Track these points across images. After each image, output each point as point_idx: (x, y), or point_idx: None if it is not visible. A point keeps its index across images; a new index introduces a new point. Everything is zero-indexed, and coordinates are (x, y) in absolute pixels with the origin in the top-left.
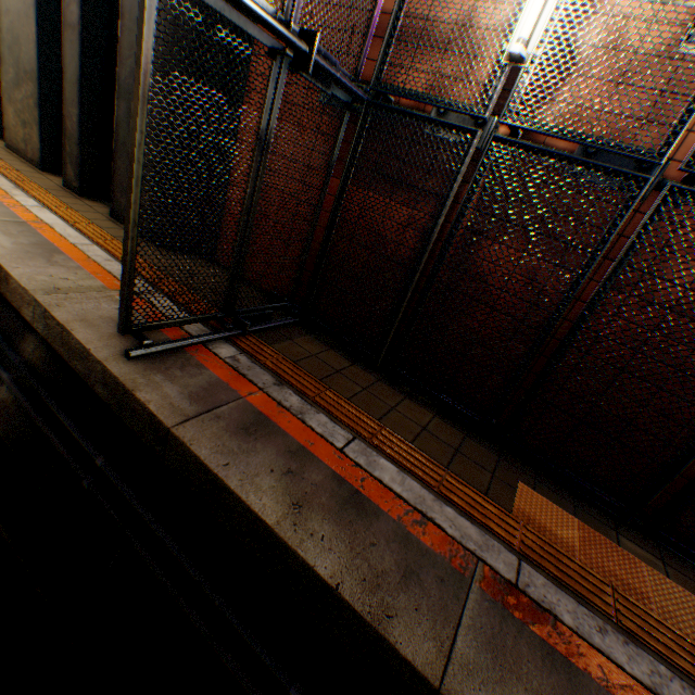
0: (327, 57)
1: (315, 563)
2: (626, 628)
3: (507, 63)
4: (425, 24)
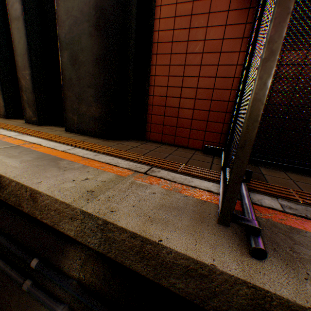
0: None
1: None
2: None
3: None
4: None
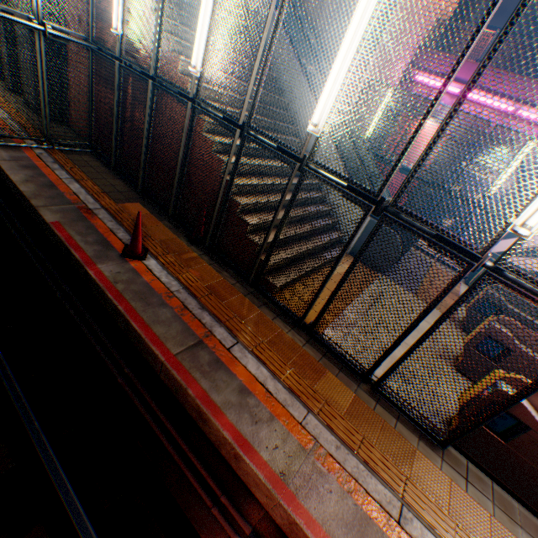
0: (63, 31)
1: (22, 188)
2: (123, 224)
3: (116, 36)
4: (109, 15)
